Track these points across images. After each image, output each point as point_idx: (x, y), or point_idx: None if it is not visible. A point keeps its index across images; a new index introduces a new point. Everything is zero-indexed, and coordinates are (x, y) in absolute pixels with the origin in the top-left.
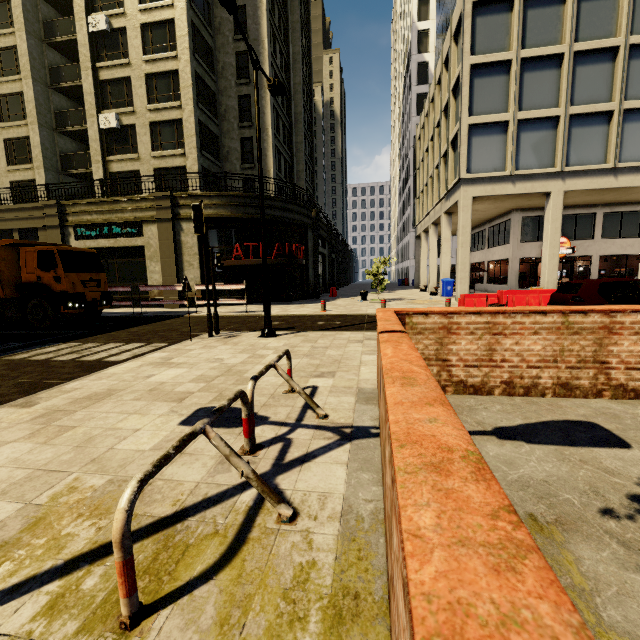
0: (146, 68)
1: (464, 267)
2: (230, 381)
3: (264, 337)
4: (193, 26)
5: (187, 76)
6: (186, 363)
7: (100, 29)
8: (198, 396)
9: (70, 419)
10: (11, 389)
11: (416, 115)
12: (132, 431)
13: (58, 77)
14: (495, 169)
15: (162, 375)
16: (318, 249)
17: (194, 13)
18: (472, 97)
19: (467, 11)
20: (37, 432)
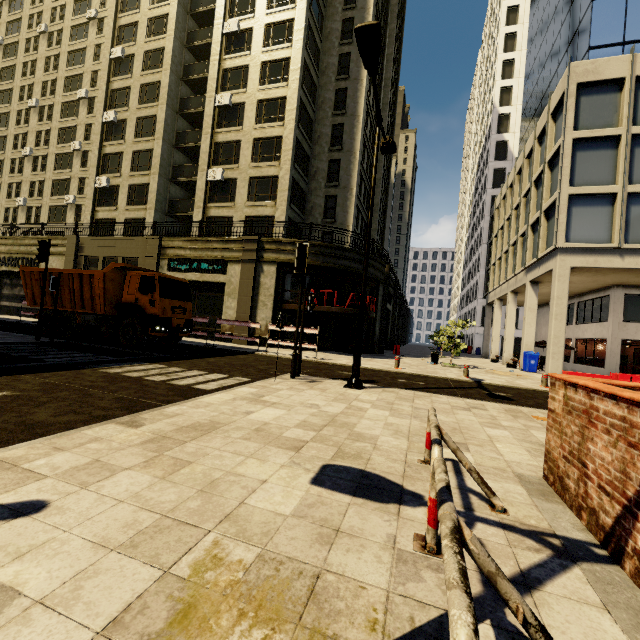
0: (255, 134)
1: (558, 341)
2: (342, 434)
3: (351, 387)
4: (301, 103)
5: (289, 141)
6: (281, 404)
7: (224, 104)
8: (315, 447)
9: (182, 451)
10: (113, 403)
11: (492, 187)
12: (258, 481)
13: (182, 139)
14: (599, 240)
15: (261, 413)
16: (386, 304)
17: (303, 93)
18: (573, 168)
19: (571, 91)
20: (151, 461)
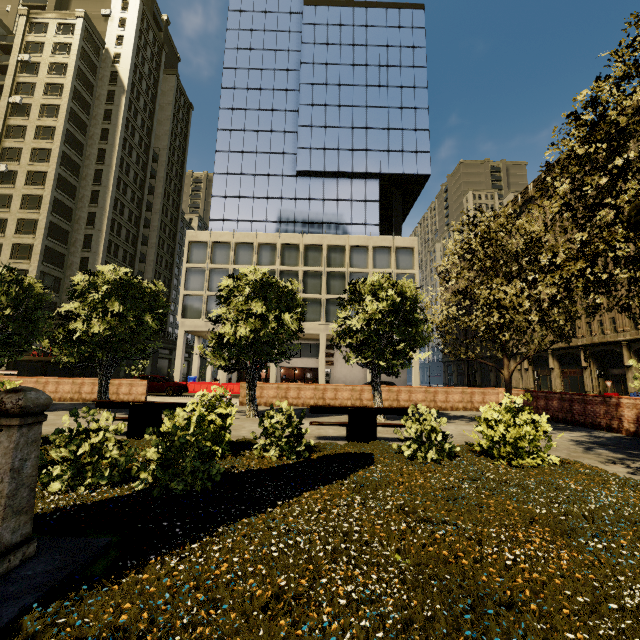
0: (15, 240)
1: (178, 369)
2: None
3: None
4: (52, 223)
5: (38, 249)
6: None
7: None
8: None
9: None
10: None
11: None
12: None
13: None
14: (198, 317)
15: None
16: None
17: (55, 217)
18: (188, 281)
19: (186, 244)
20: None
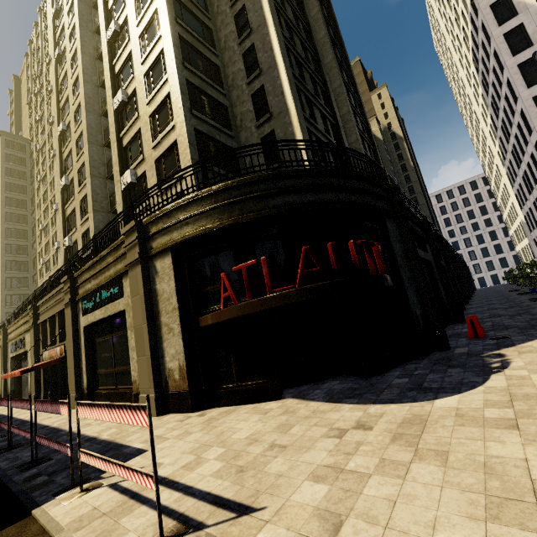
0: (149, 110)
1: None
2: None
3: None
4: (185, 43)
5: (175, 87)
6: None
7: (119, 103)
8: None
9: None
10: None
11: (511, 56)
12: None
13: (111, 167)
14: None
15: None
16: (416, 251)
17: (184, 31)
18: None
19: None
20: None
